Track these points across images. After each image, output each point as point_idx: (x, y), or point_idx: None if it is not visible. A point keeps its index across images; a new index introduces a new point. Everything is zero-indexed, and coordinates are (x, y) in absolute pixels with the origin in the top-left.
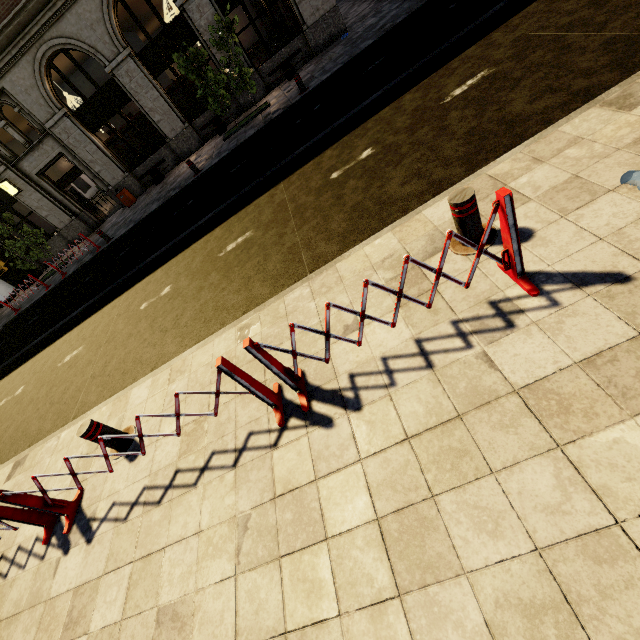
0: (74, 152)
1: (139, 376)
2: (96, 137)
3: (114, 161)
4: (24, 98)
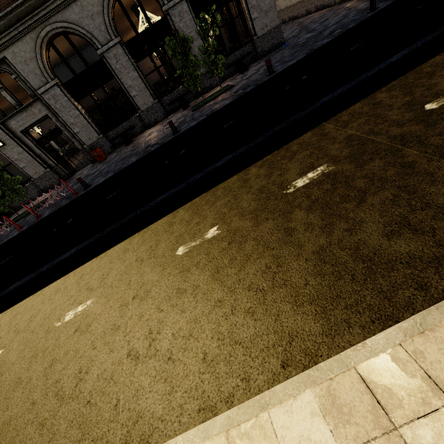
0: (58, 115)
1: (257, 375)
2: (79, 105)
3: (92, 125)
4: (22, 67)
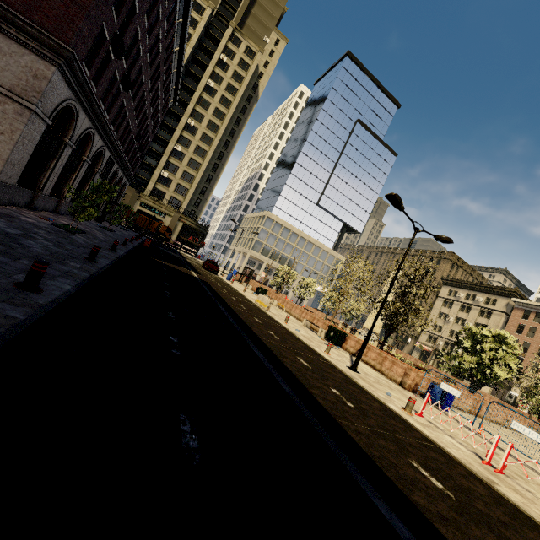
0: None
1: None
2: None
3: None
4: None
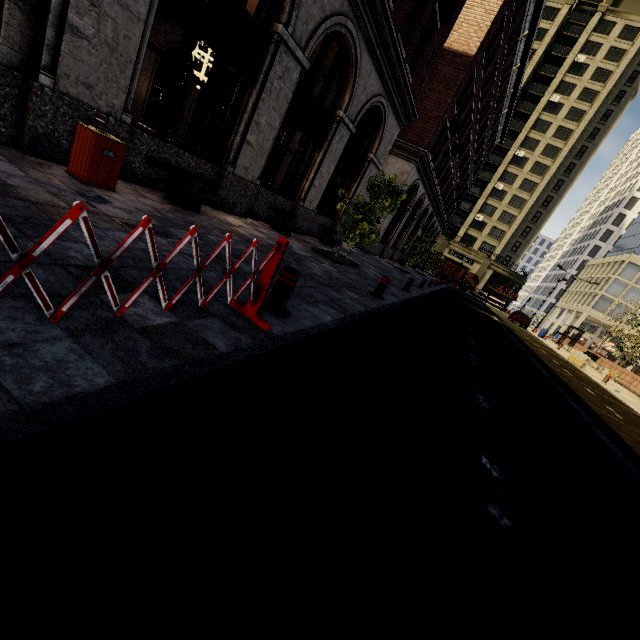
0: None
1: None
2: None
3: (133, 72)
4: None
